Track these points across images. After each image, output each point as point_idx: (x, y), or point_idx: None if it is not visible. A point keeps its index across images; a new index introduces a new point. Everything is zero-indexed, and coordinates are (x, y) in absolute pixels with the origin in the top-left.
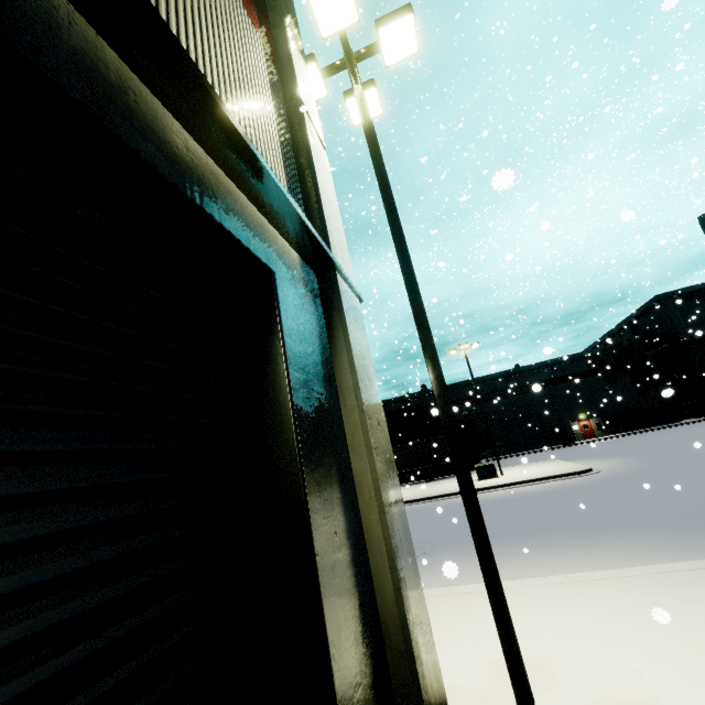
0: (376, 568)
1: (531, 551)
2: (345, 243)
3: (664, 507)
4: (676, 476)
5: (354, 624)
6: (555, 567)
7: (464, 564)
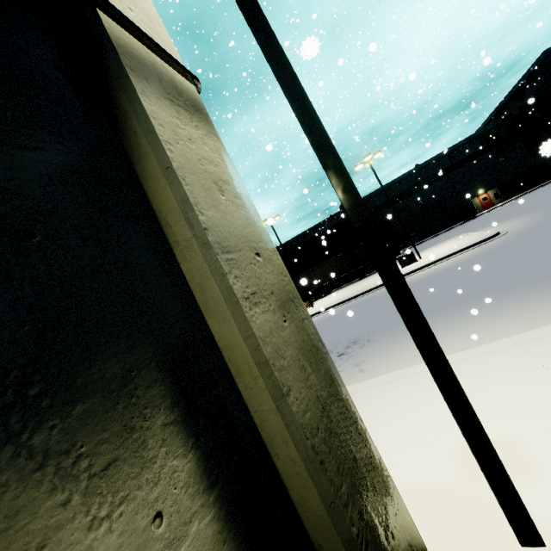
0: (290, 479)
1: (463, 319)
2: None
3: None
4: None
5: None
6: (491, 330)
7: (404, 344)
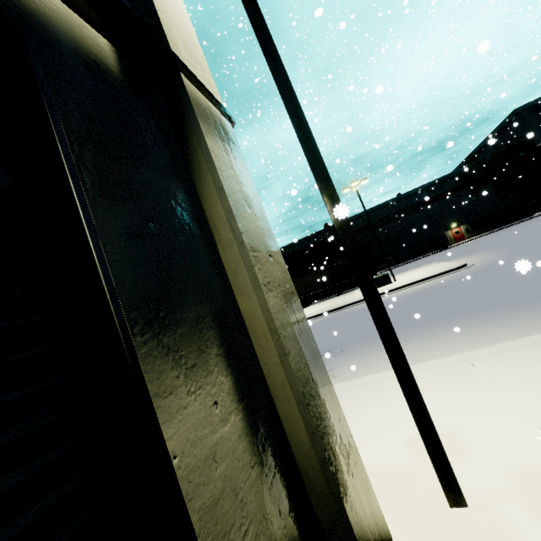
0: (285, 415)
1: (427, 336)
2: (201, 54)
3: (534, 283)
4: (539, 257)
5: (258, 503)
6: (449, 347)
7: (374, 355)
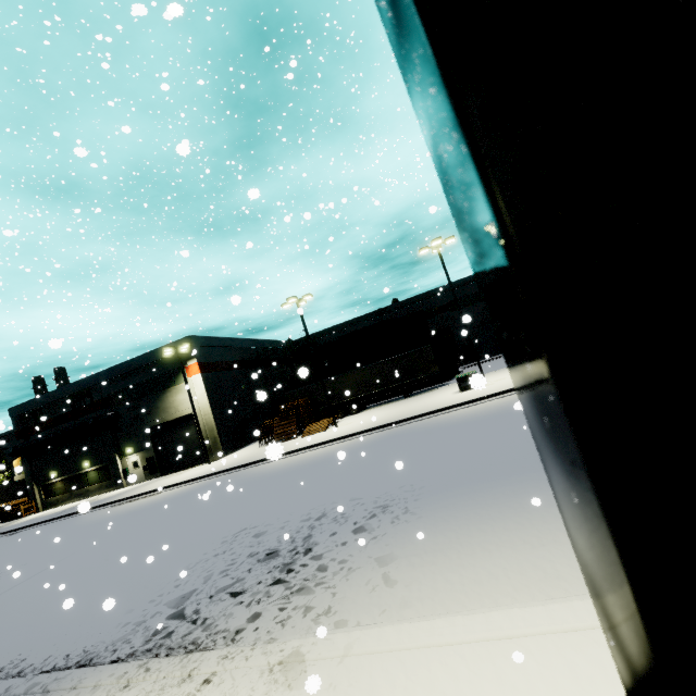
0: None
1: None
2: None
3: None
4: None
5: None
6: None
7: (465, 535)
